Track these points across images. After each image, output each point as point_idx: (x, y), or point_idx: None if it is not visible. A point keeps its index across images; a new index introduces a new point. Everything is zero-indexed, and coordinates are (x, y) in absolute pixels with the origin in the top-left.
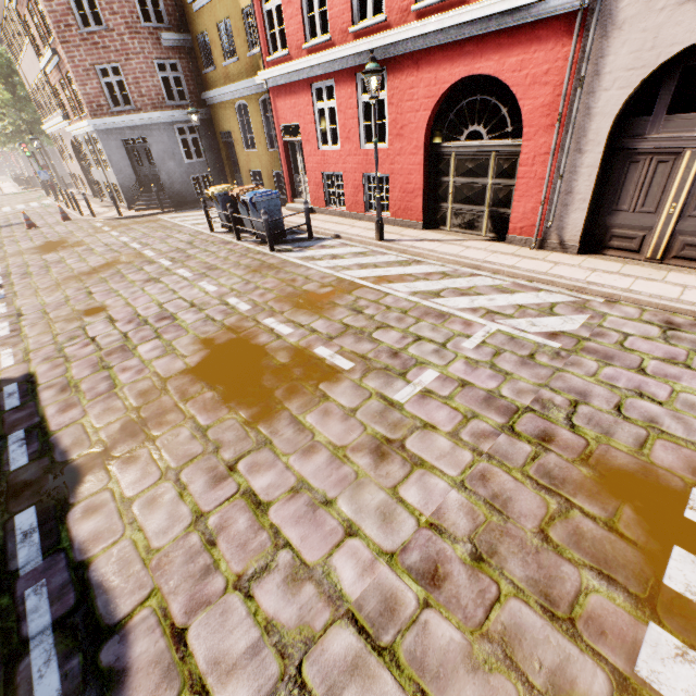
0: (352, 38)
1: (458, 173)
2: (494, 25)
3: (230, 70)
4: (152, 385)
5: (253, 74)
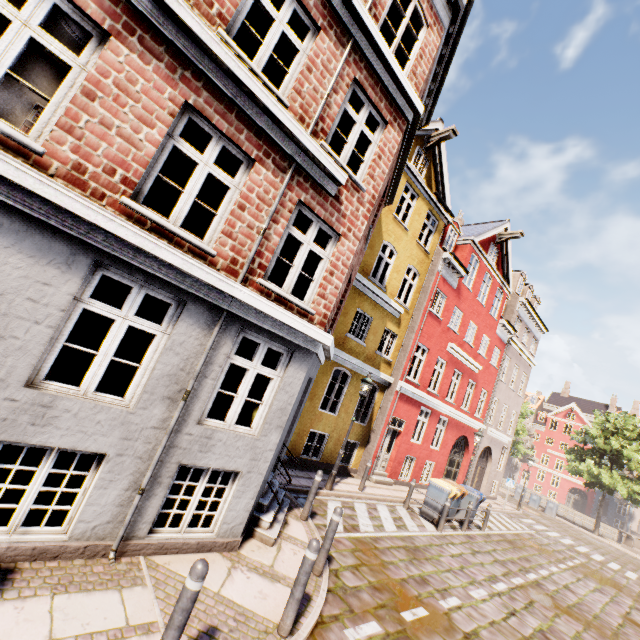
0: (444, 401)
1: (449, 464)
2: (472, 426)
3: (350, 342)
4: (639, 602)
5: (372, 364)
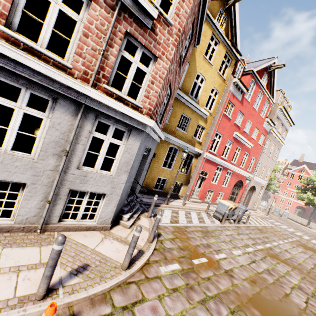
0: (230, 163)
1: (232, 194)
2: (245, 175)
3: (177, 132)
4: None
5: (190, 144)
